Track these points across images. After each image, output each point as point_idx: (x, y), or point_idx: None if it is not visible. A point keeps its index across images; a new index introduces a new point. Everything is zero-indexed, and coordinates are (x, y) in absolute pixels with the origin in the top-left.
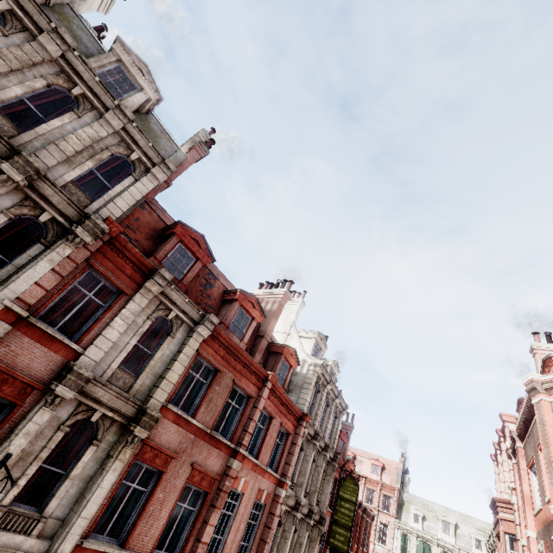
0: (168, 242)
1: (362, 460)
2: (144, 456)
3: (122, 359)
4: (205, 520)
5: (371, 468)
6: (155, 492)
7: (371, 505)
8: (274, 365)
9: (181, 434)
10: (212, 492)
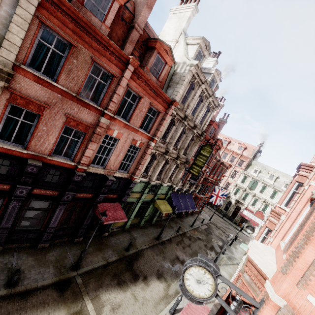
0: None
1: (234, 144)
2: (16, 102)
3: None
4: (86, 146)
5: (238, 148)
6: (39, 126)
7: (232, 163)
8: (148, 58)
9: (47, 92)
10: (89, 133)
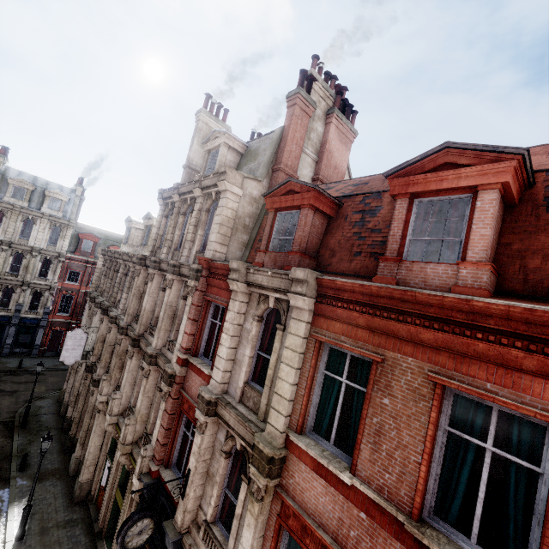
0: (266, 224)
1: None
2: (289, 523)
3: (244, 374)
4: None
5: None
6: None
7: None
8: None
9: (336, 501)
10: None
